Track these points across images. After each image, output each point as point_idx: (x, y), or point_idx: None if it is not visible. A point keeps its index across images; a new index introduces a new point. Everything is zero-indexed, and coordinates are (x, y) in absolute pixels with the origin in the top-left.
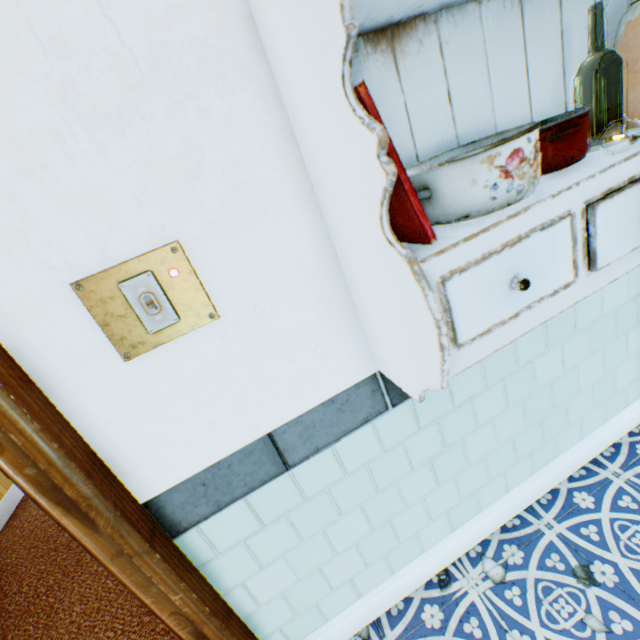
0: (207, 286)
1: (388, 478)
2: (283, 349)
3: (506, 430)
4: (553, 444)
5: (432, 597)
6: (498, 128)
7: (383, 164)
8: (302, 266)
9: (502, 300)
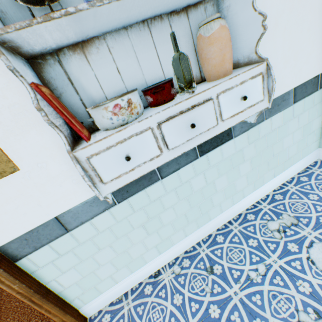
0: (11, 157)
1: (122, 233)
2: (56, 181)
3: (181, 210)
4: (207, 215)
5: (150, 282)
6: (148, 82)
7: (42, 116)
8: (59, 146)
9: (123, 164)
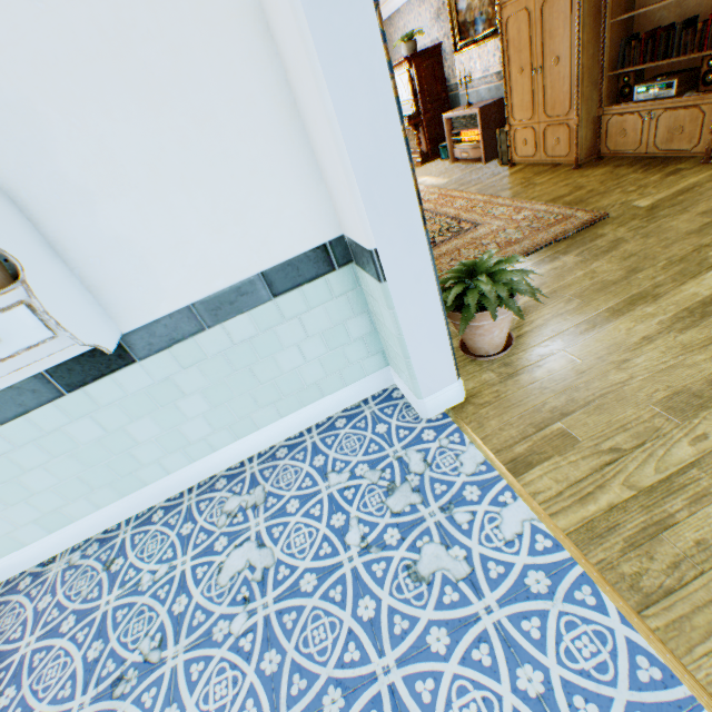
0: None
1: None
2: None
3: (67, 471)
4: (137, 478)
5: (36, 572)
6: None
7: None
8: None
9: None
